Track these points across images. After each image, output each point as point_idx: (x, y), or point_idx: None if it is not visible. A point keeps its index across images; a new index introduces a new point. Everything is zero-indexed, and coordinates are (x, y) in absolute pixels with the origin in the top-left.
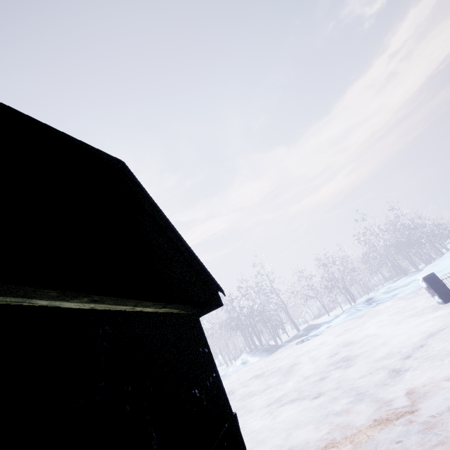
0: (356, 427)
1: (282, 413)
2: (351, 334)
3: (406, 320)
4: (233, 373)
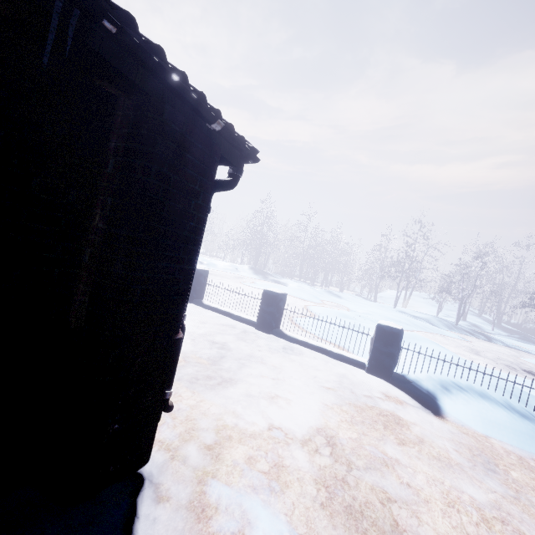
0: None
1: None
2: None
3: None
4: None
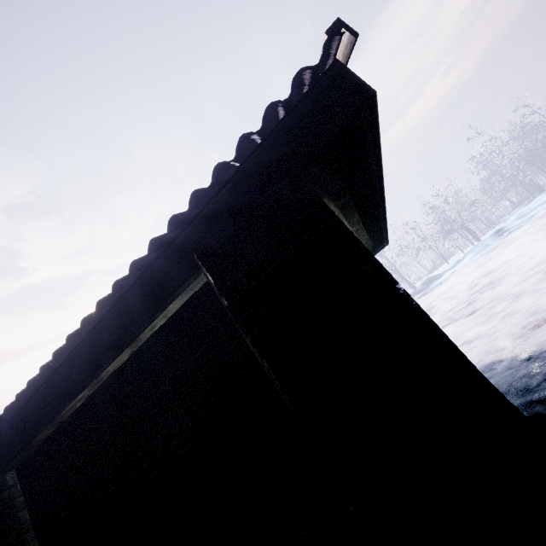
0: (524, 310)
1: None
2: (486, 267)
3: None
4: None
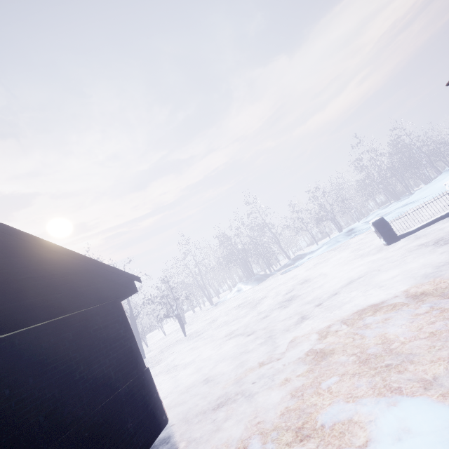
0: (246, 367)
1: (226, 345)
2: (315, 269)
3: (354, 260)
4: (229, 299)
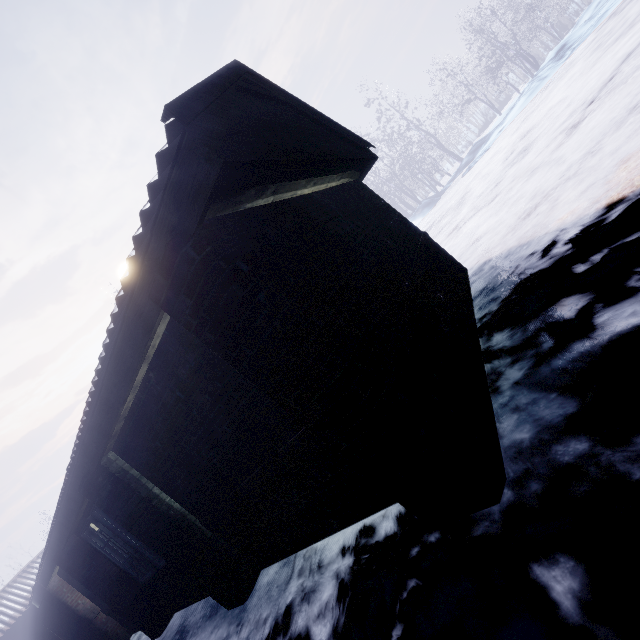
0: (529, 193)
1: (462, 231)
2: (530, 120)
3: (606, 53)
4: None
